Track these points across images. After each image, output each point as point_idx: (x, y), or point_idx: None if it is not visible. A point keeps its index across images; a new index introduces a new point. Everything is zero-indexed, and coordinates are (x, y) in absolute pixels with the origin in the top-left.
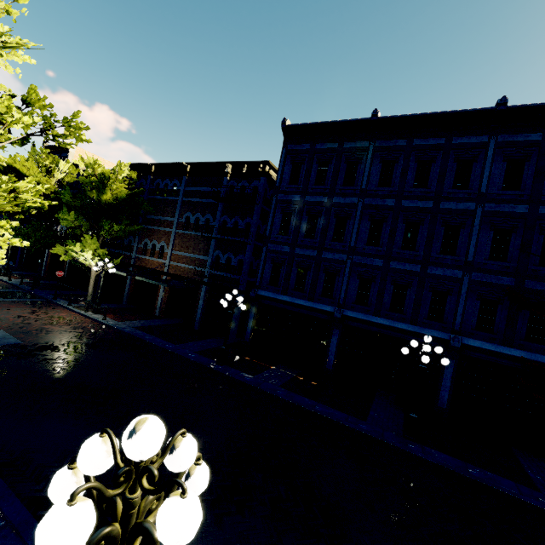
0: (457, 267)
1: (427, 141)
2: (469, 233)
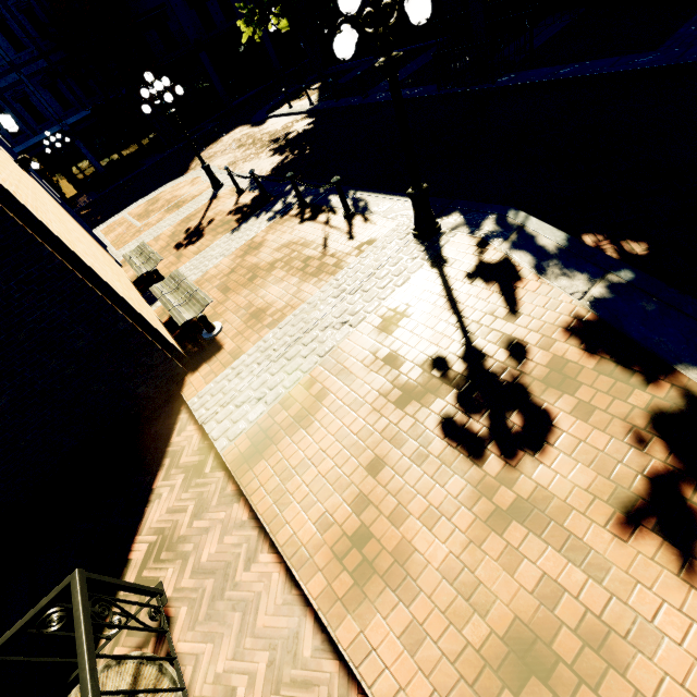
0: (10, 72)
1: None
2: None
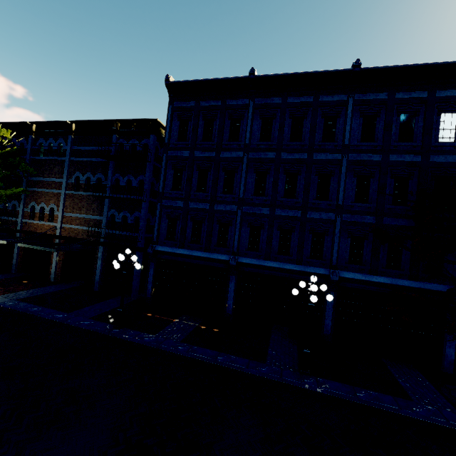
0: (331, 211)
1: (299, 99)
2: (338, 180)
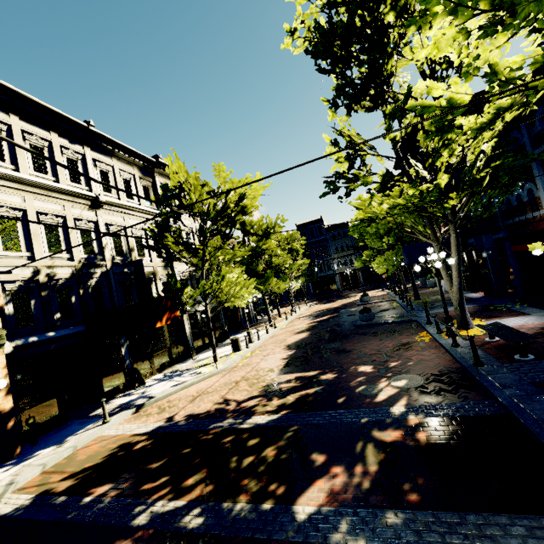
0: None
1: None
2: None
